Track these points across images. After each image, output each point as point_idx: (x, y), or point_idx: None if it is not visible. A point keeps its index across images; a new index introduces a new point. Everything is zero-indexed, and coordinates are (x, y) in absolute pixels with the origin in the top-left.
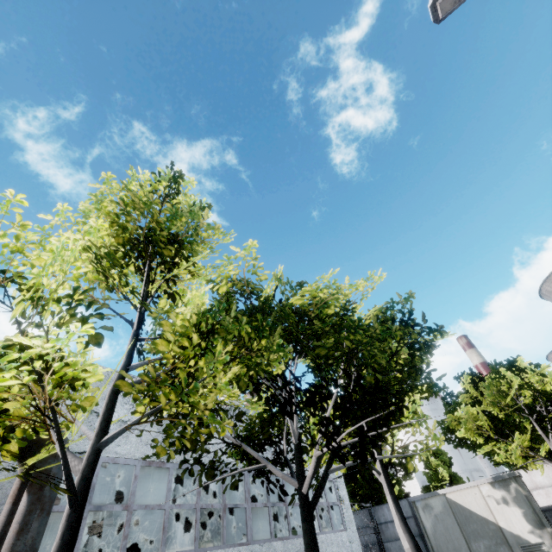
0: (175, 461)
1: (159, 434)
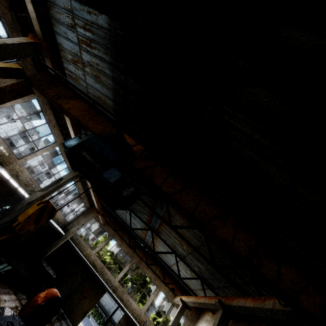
0: None
1: None
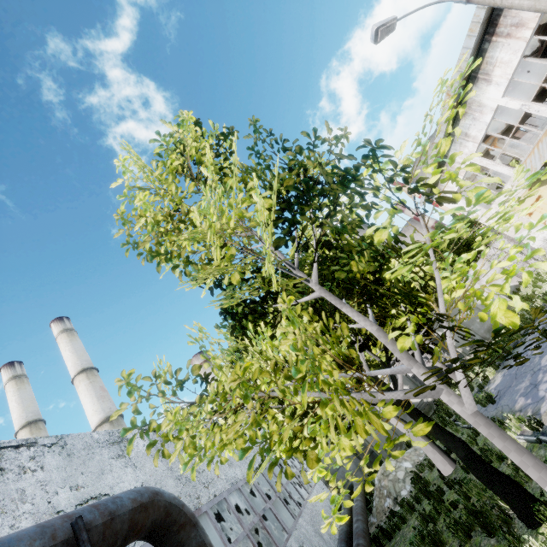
0: (206, 500)
1: (177, 482)
